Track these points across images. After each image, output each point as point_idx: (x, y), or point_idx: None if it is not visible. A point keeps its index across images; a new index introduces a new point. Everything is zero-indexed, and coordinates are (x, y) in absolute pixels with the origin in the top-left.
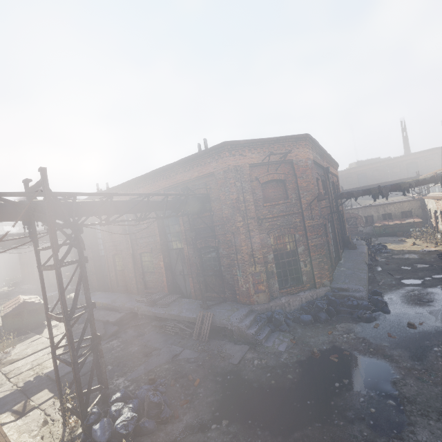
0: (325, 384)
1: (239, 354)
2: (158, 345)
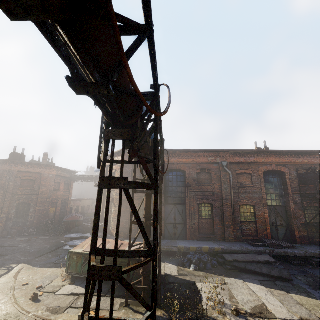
0: None
1: None
2: None
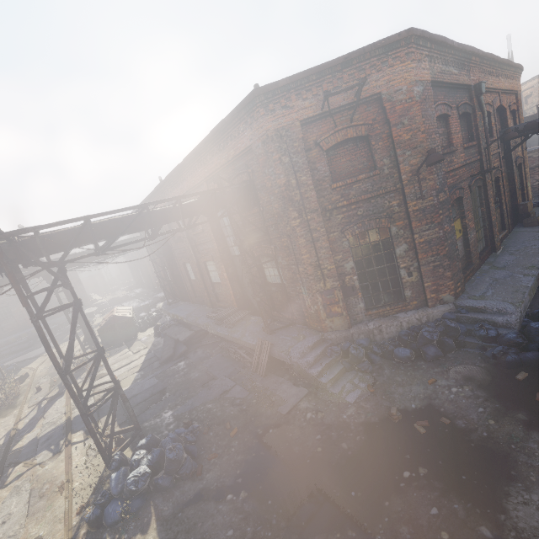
0: (389, 469)
1: (292, 401)
2: (217, 373)
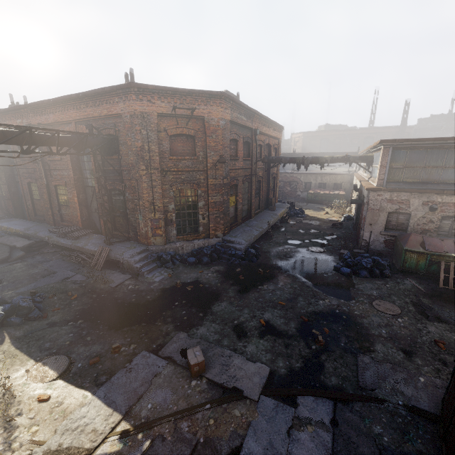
0: (169, 303)
1: (120, 281)
2: (58, 270)
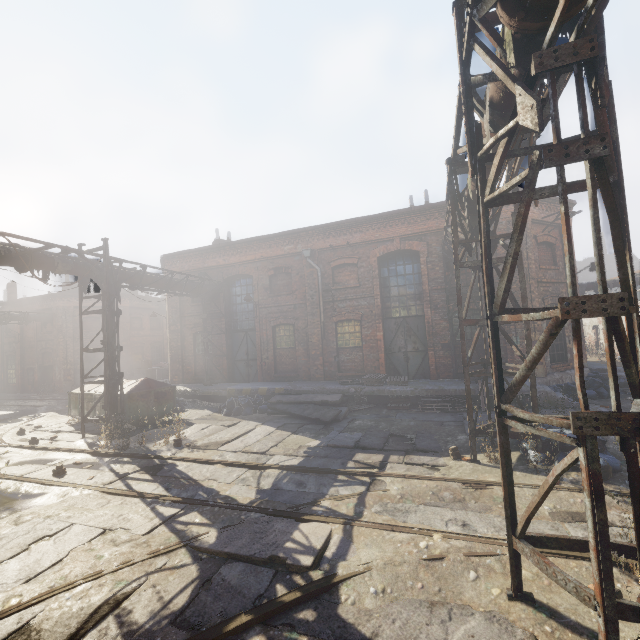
0: None
1: None
2: (439, 419)
